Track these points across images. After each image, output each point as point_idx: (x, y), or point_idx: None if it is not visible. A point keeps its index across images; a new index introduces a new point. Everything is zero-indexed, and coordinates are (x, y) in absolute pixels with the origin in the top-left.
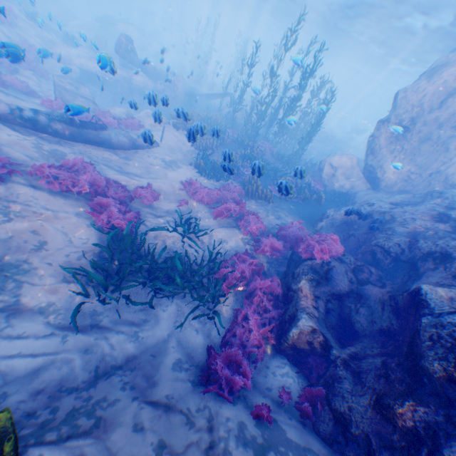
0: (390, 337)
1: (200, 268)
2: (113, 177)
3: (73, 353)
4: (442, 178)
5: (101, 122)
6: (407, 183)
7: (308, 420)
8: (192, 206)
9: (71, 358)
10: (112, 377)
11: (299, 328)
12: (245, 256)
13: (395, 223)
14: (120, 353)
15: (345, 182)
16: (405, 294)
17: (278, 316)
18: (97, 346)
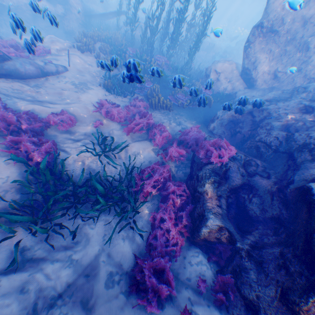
0: (281, 224)
1: (119, 186)
2: (26, 108)
3: (9, 298)
4: (302, 73)
5: (4, 53)
6: (275, 81)
7: (223, 303)
8: (105, 125)
9: (7, 304)
10: (51, 312)
11: (208, 227)
12: (156, 166)
13: (271, 118)
14: (57, 281)
15: (228, 84)
16: (294, 190)
17: (189, 213)
18: (34, 283)
